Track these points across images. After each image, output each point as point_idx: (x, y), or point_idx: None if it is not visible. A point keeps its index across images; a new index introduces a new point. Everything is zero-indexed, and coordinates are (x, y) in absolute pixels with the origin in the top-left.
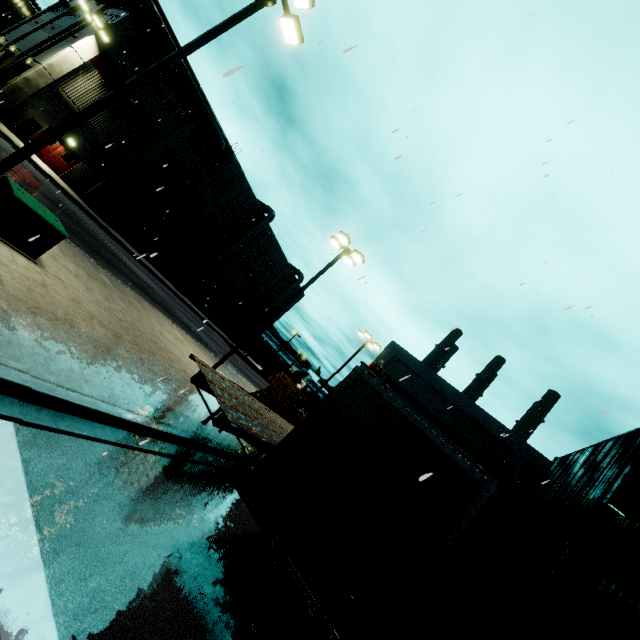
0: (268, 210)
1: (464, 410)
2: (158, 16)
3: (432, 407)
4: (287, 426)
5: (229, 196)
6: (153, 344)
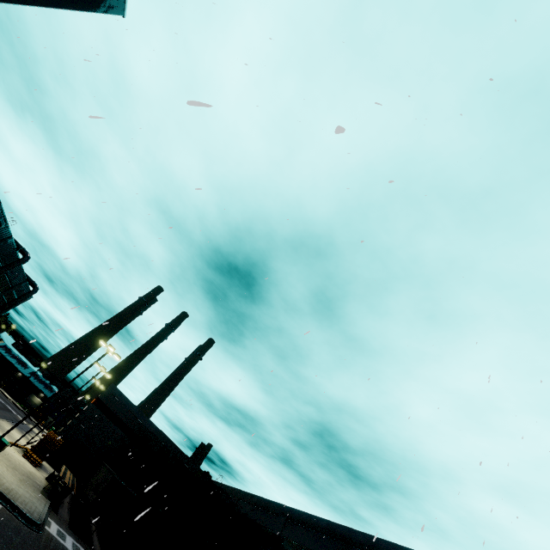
0: (24, 253)
1: (142, 421)
2: None
3: (127, 421)
4: (66, 471)
5: None
6: (10, 457)
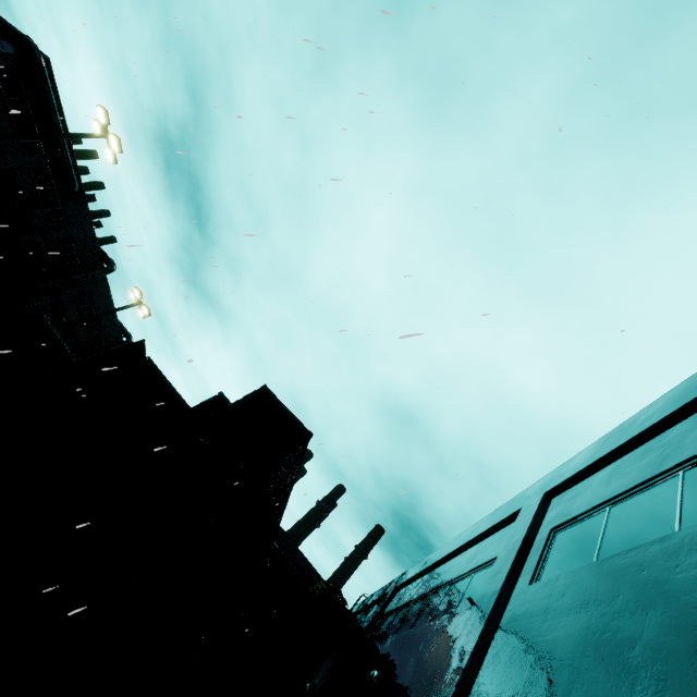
0: (110, 262)
1: None
2: (44, 70)
3: None
4: None
5: (66, 233)
6: None
